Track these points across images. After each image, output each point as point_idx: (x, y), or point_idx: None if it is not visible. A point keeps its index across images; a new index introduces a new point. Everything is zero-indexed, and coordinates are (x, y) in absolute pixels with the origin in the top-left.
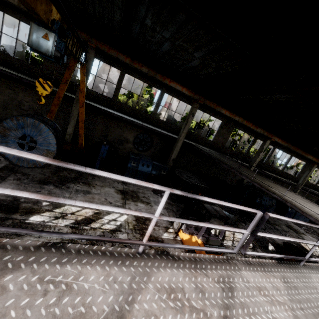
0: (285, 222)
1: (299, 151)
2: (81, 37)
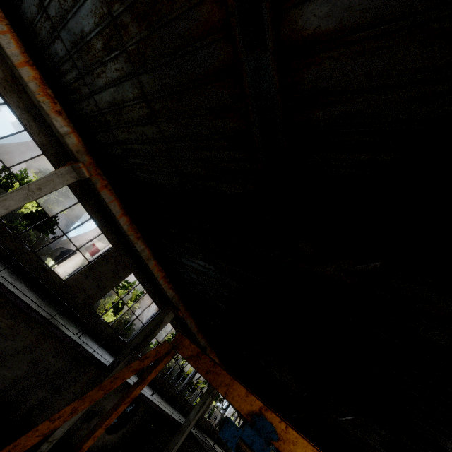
0: None
1: None
2: (173, 299)
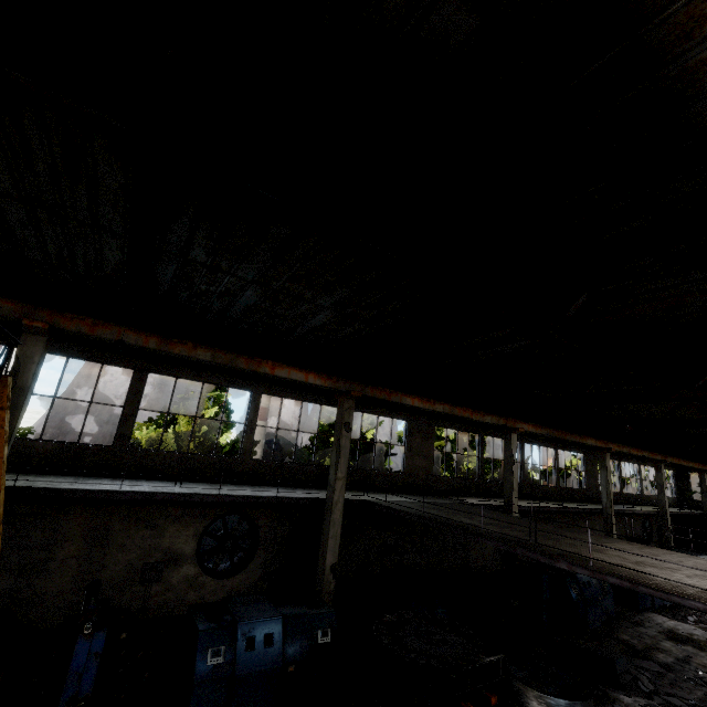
0: (654, 625)
1: (569, 436)
2: (1, 311)
